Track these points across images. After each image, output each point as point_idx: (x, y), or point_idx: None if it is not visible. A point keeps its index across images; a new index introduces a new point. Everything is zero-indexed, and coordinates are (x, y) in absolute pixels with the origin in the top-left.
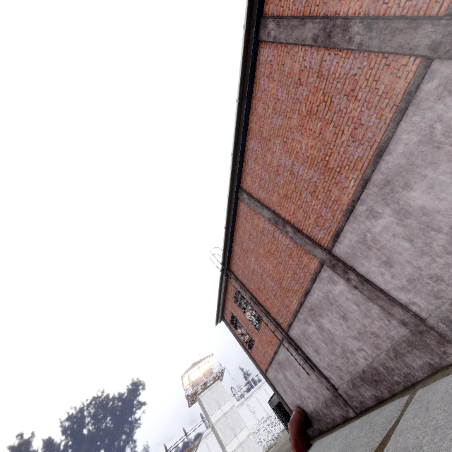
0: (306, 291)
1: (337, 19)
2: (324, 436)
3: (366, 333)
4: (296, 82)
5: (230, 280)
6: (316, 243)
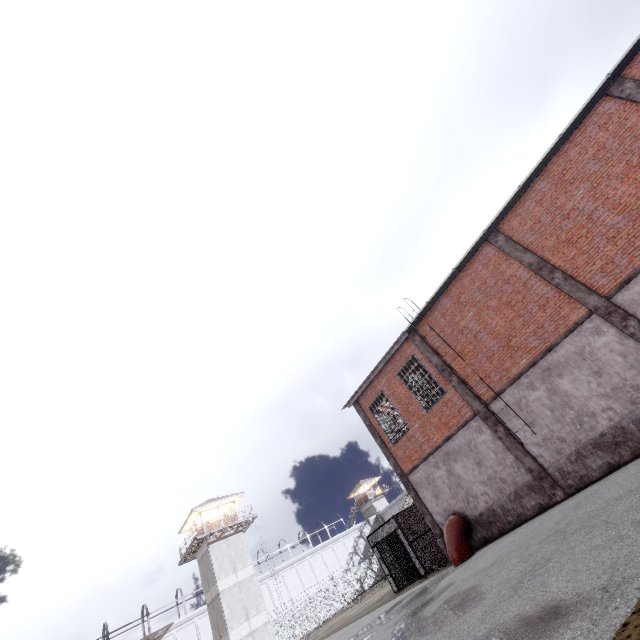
0: (551, 346)
1: None
2: (500, 537)
3: (623, 388)
4: (636, 136)
5: (407, 344)
6: (593, 290)
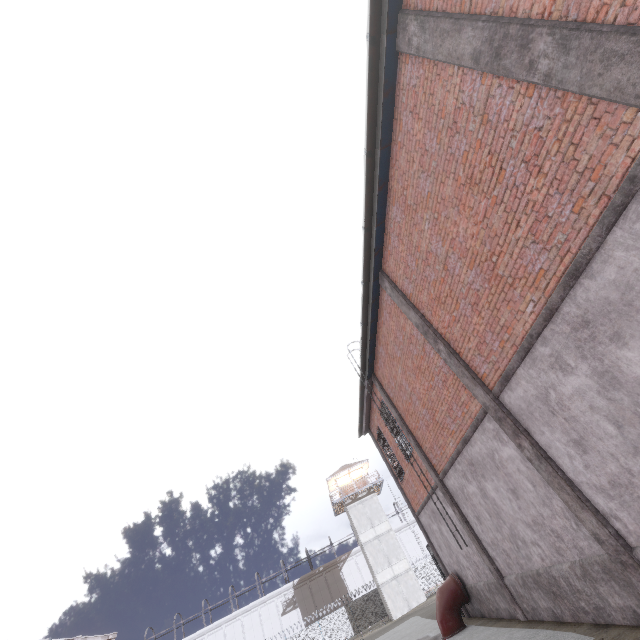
0: (465, 438)
1: (512, 24)
2: (482, 625)
3: (543, 526)
4: (451, 126)
5: (375, 386)
6: (477, 379)
